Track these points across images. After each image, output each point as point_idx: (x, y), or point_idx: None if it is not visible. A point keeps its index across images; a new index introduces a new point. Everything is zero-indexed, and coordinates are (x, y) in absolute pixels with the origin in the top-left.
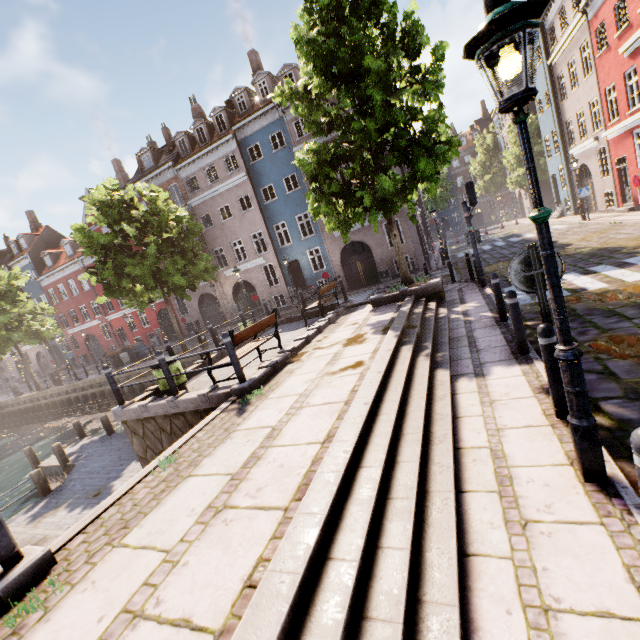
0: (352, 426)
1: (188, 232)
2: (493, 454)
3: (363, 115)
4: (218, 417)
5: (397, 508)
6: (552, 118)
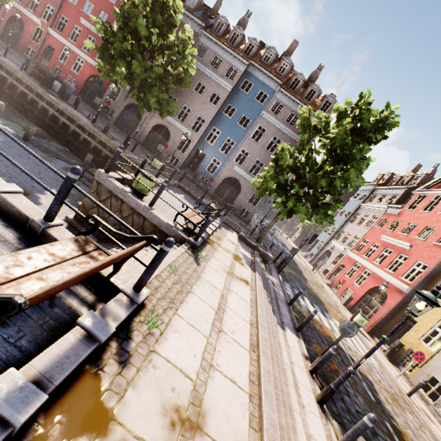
0: (264, 328)
1: (180, 80)
2: (292, 372)
3: (324, 175)
4: (185, 254)
5: (279, 377)
6: (341, 222)
